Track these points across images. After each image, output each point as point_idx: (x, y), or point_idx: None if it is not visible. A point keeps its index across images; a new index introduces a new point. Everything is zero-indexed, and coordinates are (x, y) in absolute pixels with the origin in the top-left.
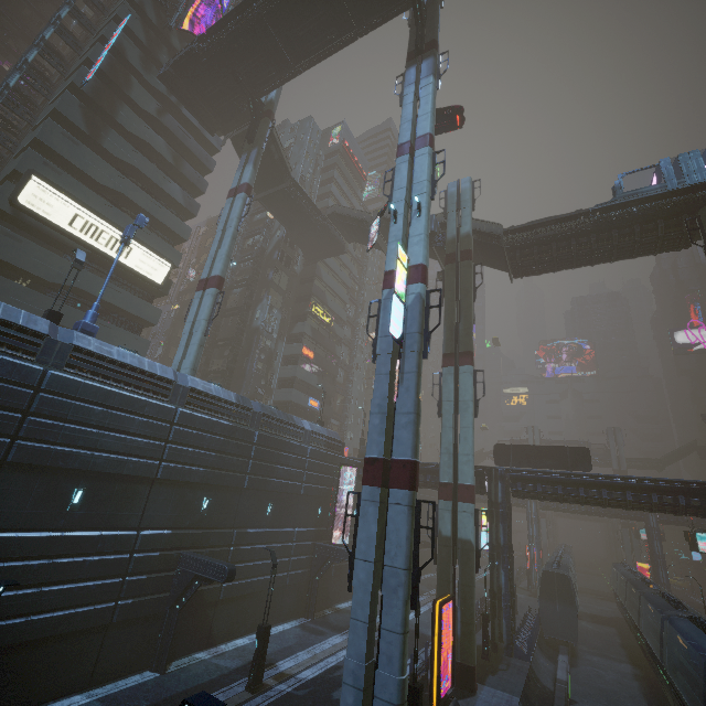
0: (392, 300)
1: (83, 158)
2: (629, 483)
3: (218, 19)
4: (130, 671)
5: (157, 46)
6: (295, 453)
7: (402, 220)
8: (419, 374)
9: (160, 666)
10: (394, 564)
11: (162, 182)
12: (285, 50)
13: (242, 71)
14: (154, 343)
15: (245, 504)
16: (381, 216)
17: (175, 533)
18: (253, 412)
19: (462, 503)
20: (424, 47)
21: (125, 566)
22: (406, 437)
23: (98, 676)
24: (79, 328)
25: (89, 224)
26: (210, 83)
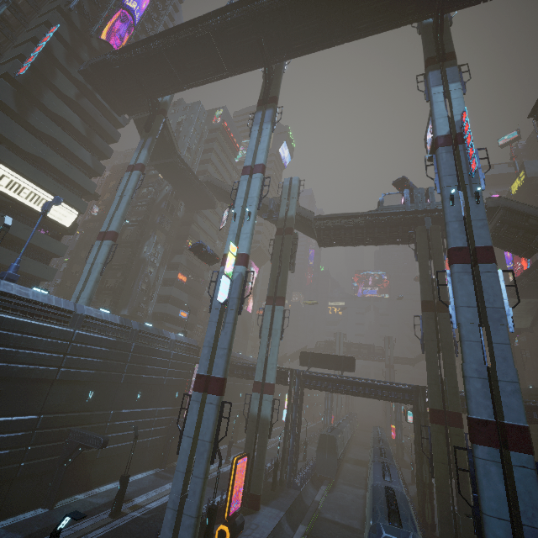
0: (221, 279)
1: (11, 131)
2: (367, 383)
3: (131, 27)
4: (27, 508)
5: (79, 46)
6: (161, 357)
7: (238, 220)
8: (234, 324)
9: (49, 505)
10: (204, 438)
11: (76, 150)
12: (177, 74)
13: (145, 80)
14: (60, 259)
15: (121, 393)
16: (230, 209)
17: (67, 415)
18: (132, 329)
19: (266, 395)
20: (268, 100)
21: (28, 439)
22: (221, 363)
23: (4, 513)
24: (5, 277)
25: (14, 182)
26: (119, 82)
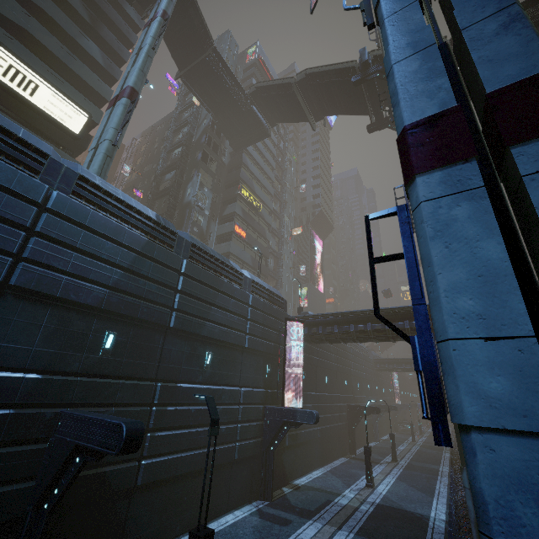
0: None
1: None
2: None
3: None
4: None
5: None
6: (234, 298)
7: None
8: None
9: None
10: None
11: (77, 36)
12: None
13: None
14: None
15: (172, 350)
16: None
17: (49, 379)
18: (178, 236)
19: None
20: None
21: None
22: (516, 42)
23: None
24: None
25: None
26: None
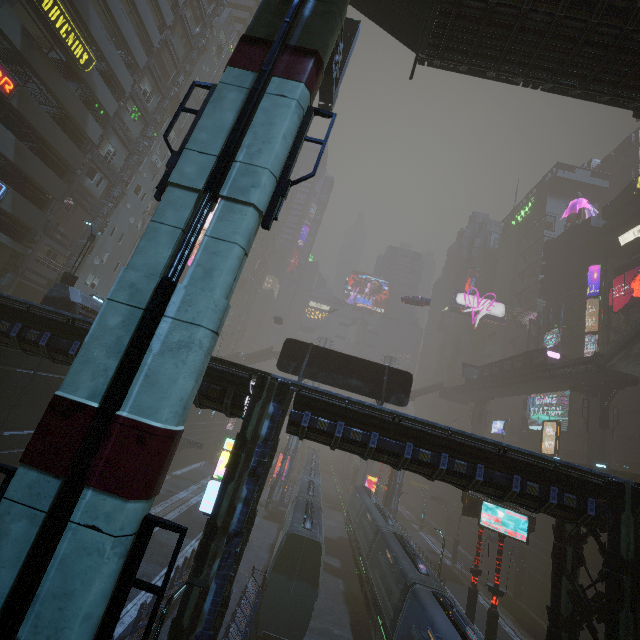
0: None
1: None
2: (487, 452)
3: None
4: None
5: None
6: None
7: None
8: None
9: None
10: None
11: None
12: None
13: None
14: None
15: None
16: None
17: None
18: None
19: (100, 493)
20: None
21: None
22: None
23: None
24: None
25: None
26: None
